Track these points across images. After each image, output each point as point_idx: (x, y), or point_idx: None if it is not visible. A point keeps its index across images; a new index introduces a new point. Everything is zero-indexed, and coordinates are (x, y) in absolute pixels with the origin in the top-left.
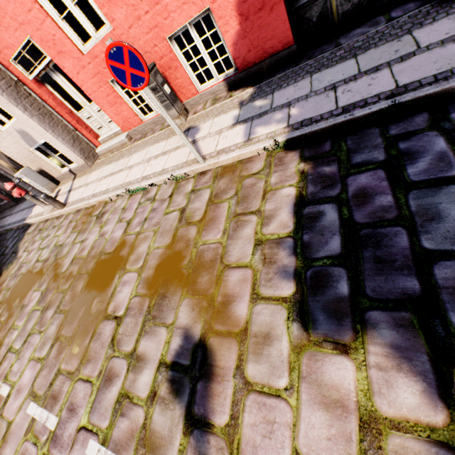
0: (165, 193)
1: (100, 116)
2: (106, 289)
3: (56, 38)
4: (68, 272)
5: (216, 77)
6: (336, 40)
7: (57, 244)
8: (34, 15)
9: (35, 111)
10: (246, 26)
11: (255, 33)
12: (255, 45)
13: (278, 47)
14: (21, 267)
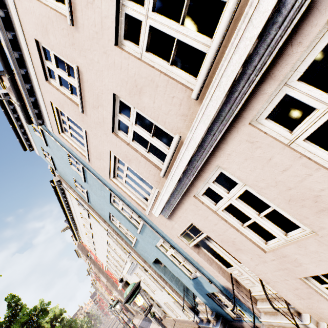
0: None
1: None
2: None
3: None
4: None
5: None
6: None
7: None
8: None
9: None
10: None
11: None
12: None
13: None
14: None
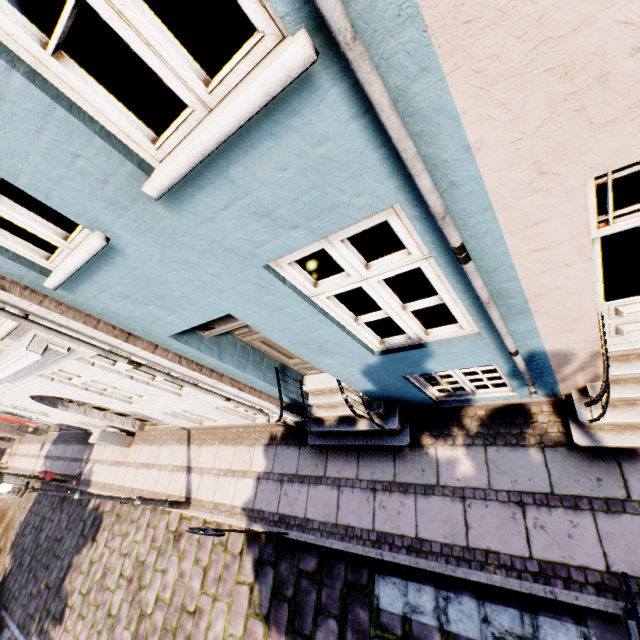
0: None
1: None
2: None
3: None
4: None
5: None
6: None
7: None
8: None
9: None
10: None
11: None
12: None
13: None
14: None
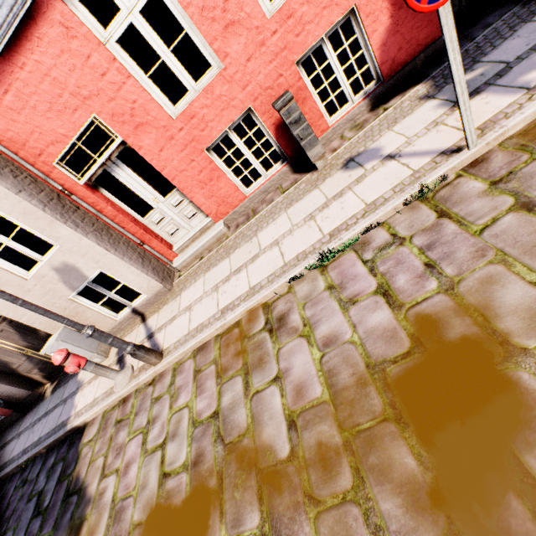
0: (419, 221)
1: (177, 212)
2: (533, 416)
3: (136, 106)
4: (308, 450)
5: (353, 99)
6: (508, 2)
7: (199, 420)
8: (109, 80)
9: (88, 228)
10: (398, 18)
11: (408, 24)
12: (407, 40)
13: (434, 34)
14: (122, 512)
